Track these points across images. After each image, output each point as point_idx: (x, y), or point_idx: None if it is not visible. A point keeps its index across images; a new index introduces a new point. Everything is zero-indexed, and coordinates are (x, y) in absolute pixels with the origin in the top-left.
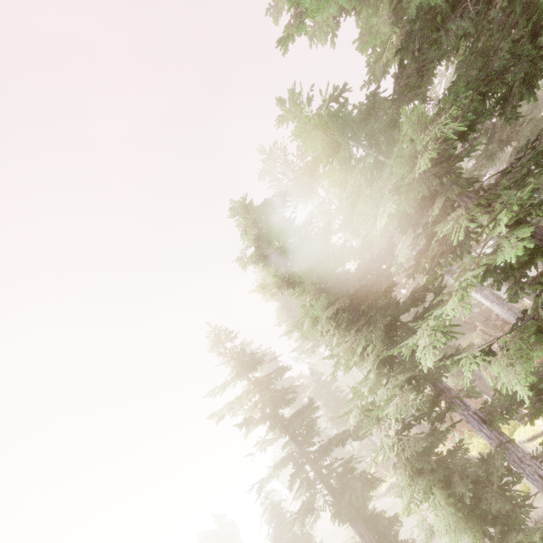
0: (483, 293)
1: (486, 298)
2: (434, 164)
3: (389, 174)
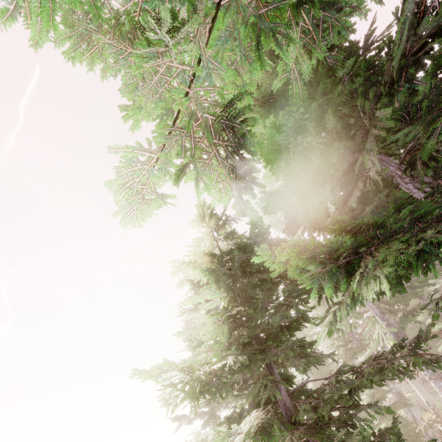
0: (438, 383)
1: (441, 391)
2: (252, 350)
3: (206, 348)
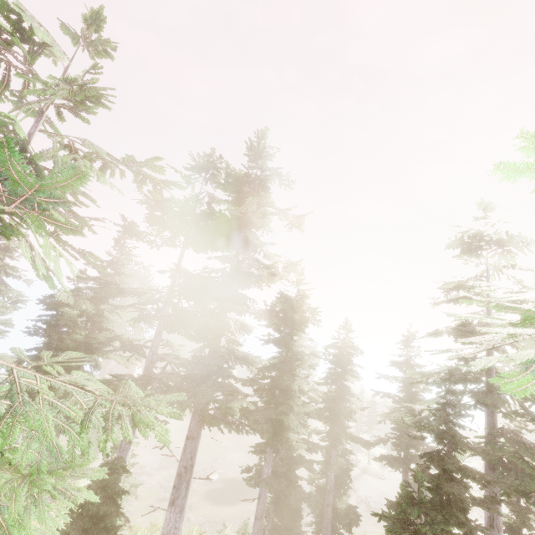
0: None
1: (484, 512)
2: None
3: None
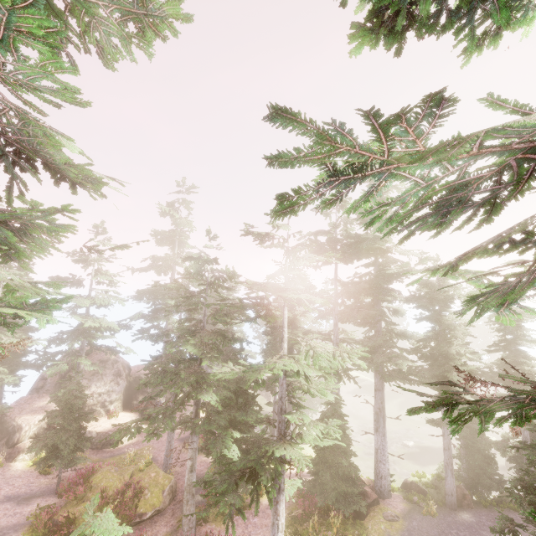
0: None
1: None
2: None
3: None
